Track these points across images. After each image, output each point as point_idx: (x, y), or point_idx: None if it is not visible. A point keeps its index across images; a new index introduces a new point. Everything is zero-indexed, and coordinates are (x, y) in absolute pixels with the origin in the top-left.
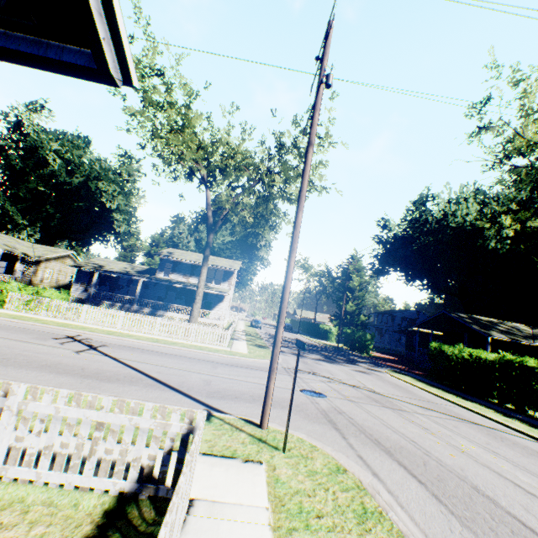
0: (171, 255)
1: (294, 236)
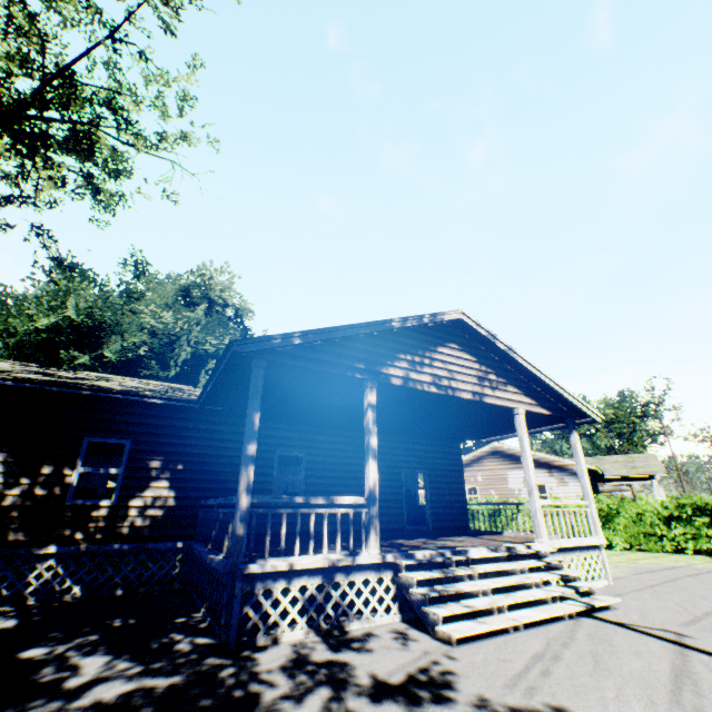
0: None
1: (679, 478)
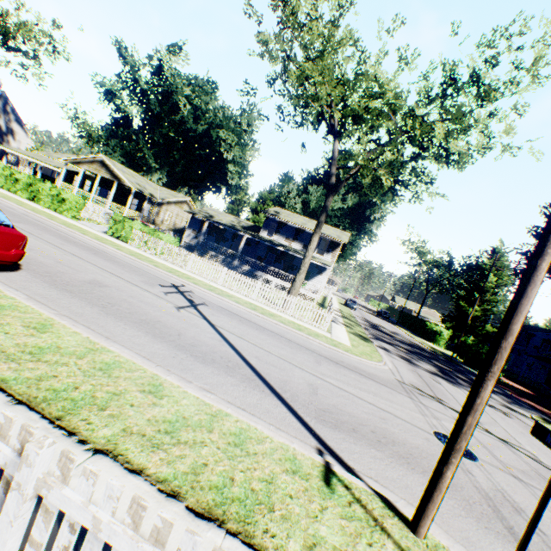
0: (277, 214)
1: None
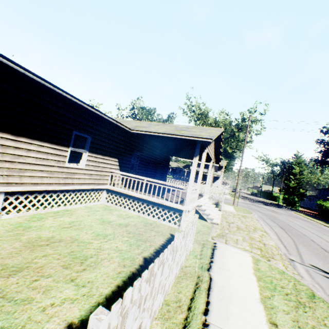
0: None
1: (240, 168)
